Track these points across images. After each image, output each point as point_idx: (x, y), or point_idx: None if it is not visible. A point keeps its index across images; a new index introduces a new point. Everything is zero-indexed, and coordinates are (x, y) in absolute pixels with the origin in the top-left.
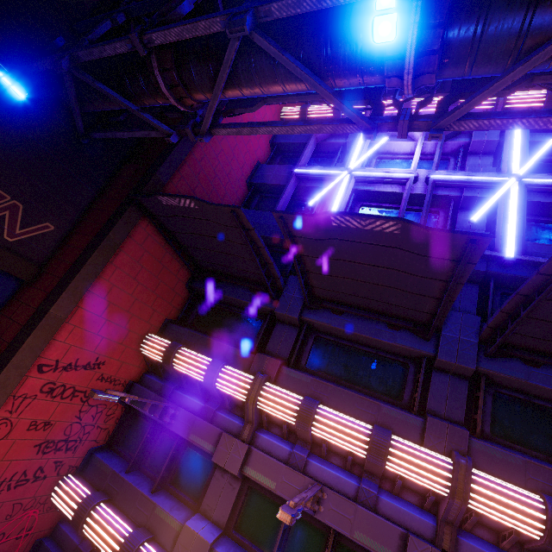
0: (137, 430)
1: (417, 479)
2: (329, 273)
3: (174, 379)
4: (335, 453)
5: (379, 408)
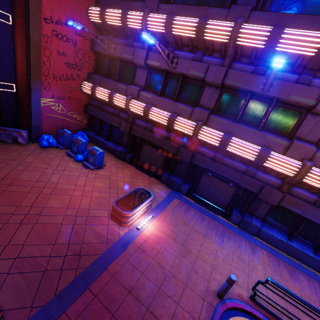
0: (104, 64)
1: (217, 38)
2: None
3: (111, 33)
4: (186, 46)
5: (207, 11)
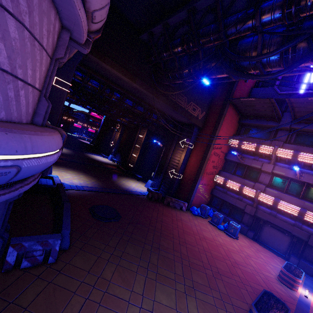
0: (230, 166)
1: None
2: (304, 111)
3: (240, 151)
4: (306, 166)
5: None
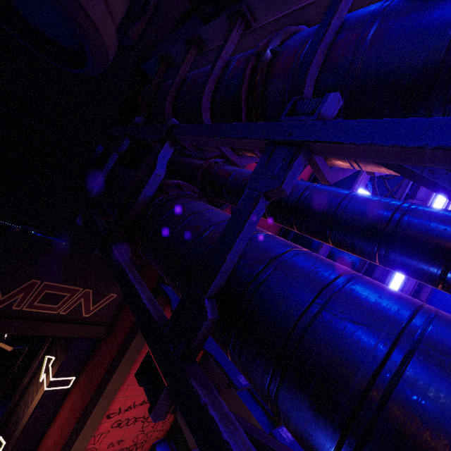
0: (184, 436)
1: None
2: None
3: None
4: None
5: None
